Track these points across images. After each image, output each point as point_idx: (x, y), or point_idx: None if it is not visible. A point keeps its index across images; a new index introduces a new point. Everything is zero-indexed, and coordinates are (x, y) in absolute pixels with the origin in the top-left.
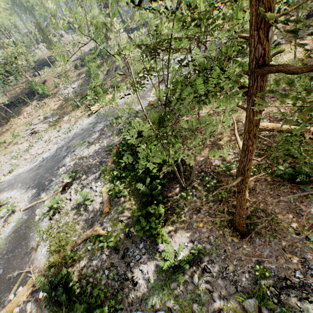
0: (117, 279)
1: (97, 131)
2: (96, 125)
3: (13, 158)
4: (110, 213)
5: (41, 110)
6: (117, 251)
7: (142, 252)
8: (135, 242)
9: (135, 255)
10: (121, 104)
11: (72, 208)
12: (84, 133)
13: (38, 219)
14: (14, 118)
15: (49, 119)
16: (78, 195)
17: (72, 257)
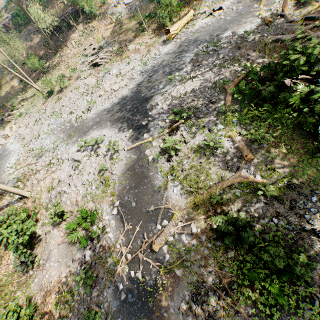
0: (291, 229)
1: (187, 62)
2: (181, 55)
3: (83, 94)
4: (252, 161)
5: (91, 37)
6: (281, 201)
7: (316, 205)
8: (303, 194)
9: (307, 207)
10: (211, 24)
11: (192, 151)
12: (168, 65)
13: (152, 160)
14: (62, 48)
15: (108, 48)
16: (193, 138)
17: (218, 201)
